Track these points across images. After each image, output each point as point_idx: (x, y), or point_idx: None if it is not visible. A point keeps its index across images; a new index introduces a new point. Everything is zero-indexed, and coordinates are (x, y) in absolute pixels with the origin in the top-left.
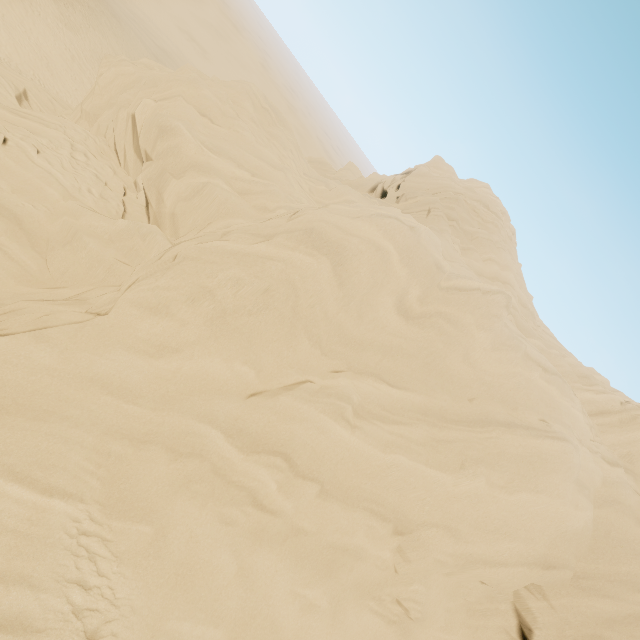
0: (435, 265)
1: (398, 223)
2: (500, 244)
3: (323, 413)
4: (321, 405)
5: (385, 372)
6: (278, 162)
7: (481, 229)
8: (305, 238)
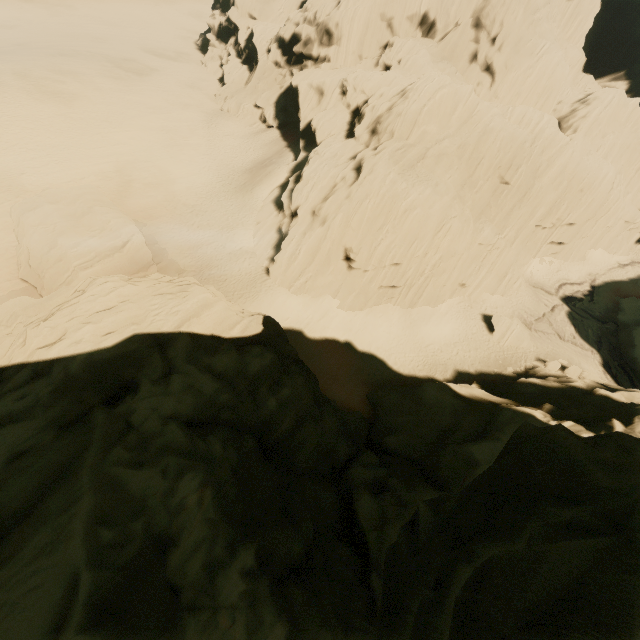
0: None
1: None
2: None
3: None
4: None
5: None
6: None
7: None
8: None
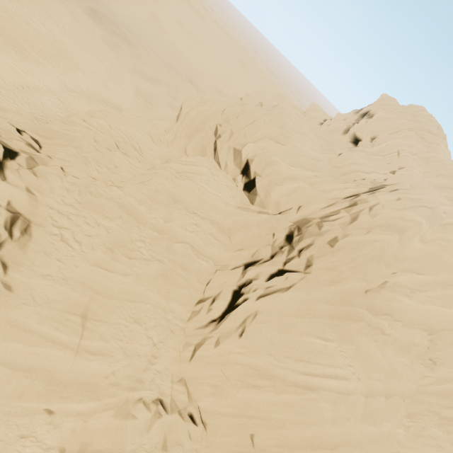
0: (440, 218)
1: (426, 209)
2: (445, 160)
3: (399, 295)
4: (398, 292)
5: (414, 268)
6: (314, 153)
7: (430, 152)
8: (387, 228)
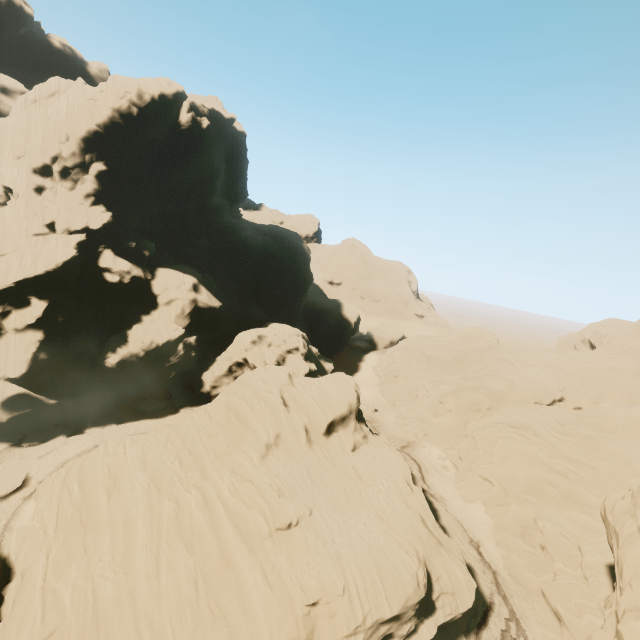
0: None
1: None
2: None
3: None
4: None
5: None
6: None
7: None
8: None
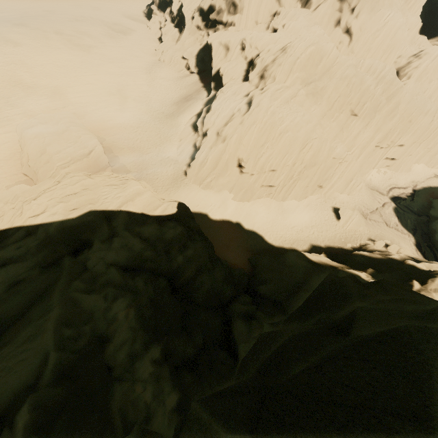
0: None
1: None
2: None
3: None
4: None
5: None
6: None
7: None
8: None
